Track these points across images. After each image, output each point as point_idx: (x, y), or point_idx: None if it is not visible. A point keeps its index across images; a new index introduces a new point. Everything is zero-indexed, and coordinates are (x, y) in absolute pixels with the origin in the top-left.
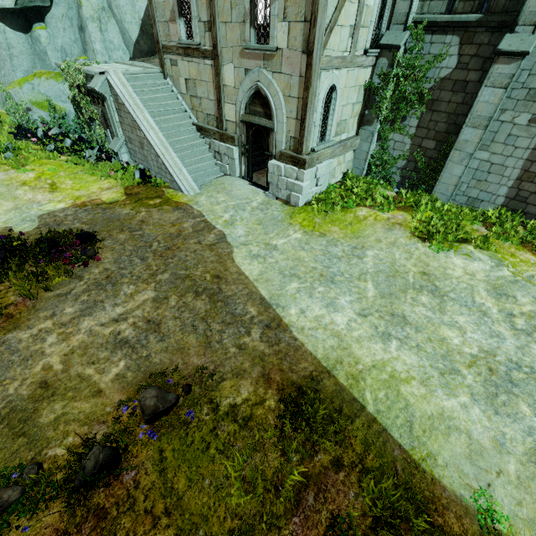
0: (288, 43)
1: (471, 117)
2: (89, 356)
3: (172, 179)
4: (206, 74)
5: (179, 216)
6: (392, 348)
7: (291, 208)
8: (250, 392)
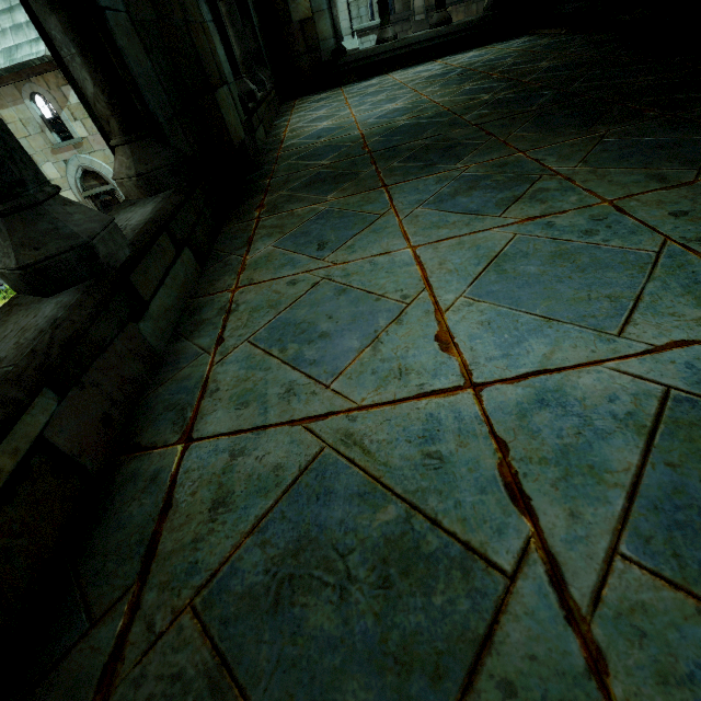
0: (89, 132)
1: None
2: None
3: None
4: None
5: None
6: None
7: None
8: None
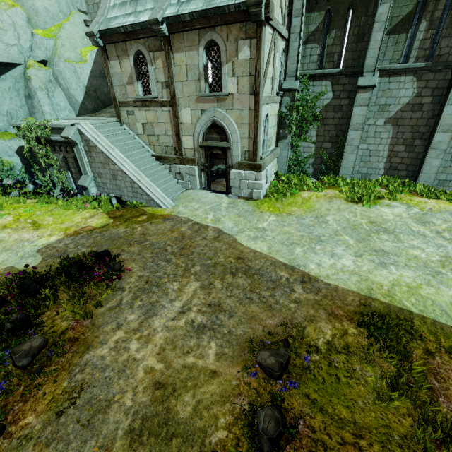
0: (237, 90)
1: (352, 124)
2: (180, 348)
3: (150, 198)
4: (164, 118)
5: (172, 224)
6: (393, 271)
7: (254, 202)
8: (331, 329)
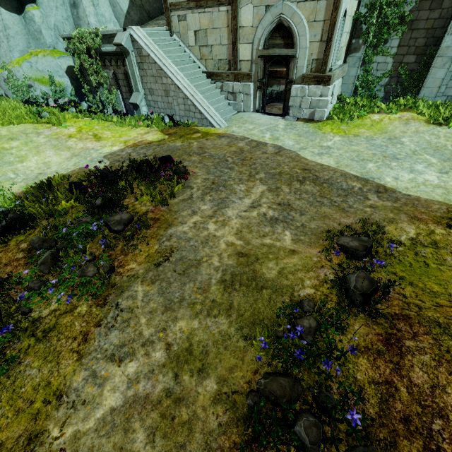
0: None
1: None
2: (256, 232)
3: (203, 117)
4: (220, 21)
5: (228, 141)
6: None
7: (315, 124)
8: (415, 229)
